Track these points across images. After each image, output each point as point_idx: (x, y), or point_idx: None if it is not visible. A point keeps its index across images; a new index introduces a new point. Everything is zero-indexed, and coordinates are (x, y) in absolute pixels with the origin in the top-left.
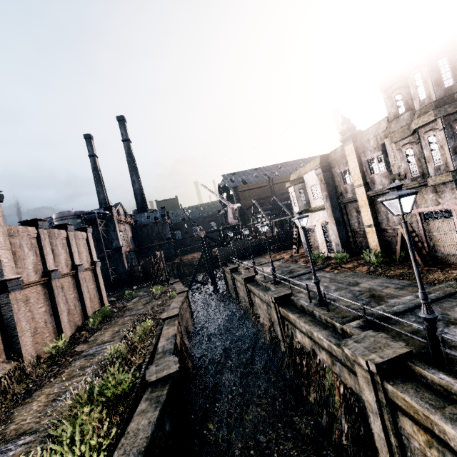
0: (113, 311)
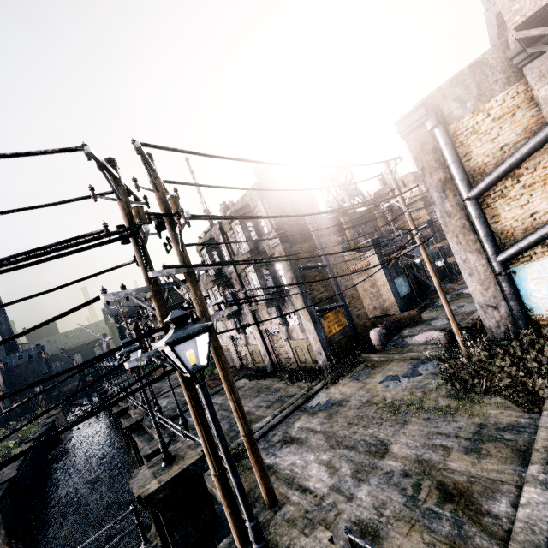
0: (6, 432)
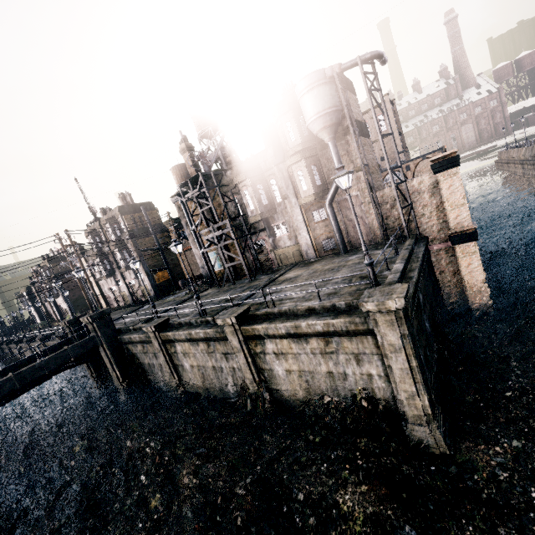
0: None
